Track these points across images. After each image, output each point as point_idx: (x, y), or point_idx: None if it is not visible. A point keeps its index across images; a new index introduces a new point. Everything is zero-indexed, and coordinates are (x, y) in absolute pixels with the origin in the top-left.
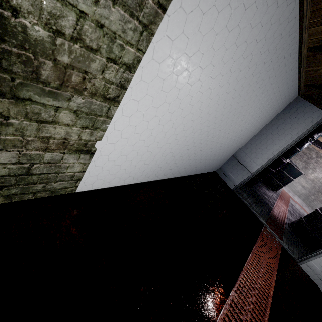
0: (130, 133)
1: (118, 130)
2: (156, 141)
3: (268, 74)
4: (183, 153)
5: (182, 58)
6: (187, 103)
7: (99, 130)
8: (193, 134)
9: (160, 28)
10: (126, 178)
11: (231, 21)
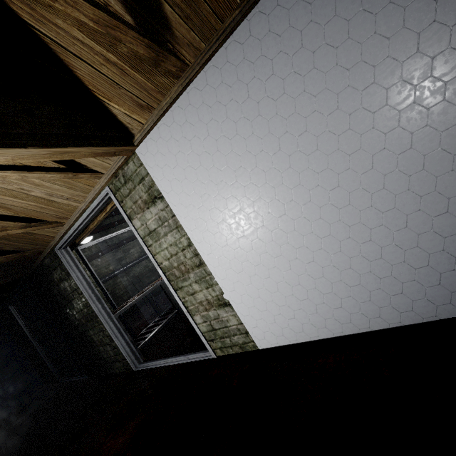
0: (234, 275)
1: (224, 278)
2: (270, 267)
3: (313, 34)
4: (365, 252)
5: (200, 211)
6: (245, 217)
7: (214, 285)
8: (322, 221)
9: (180, 220)
10: (300, 328)
11: (194, 164)
